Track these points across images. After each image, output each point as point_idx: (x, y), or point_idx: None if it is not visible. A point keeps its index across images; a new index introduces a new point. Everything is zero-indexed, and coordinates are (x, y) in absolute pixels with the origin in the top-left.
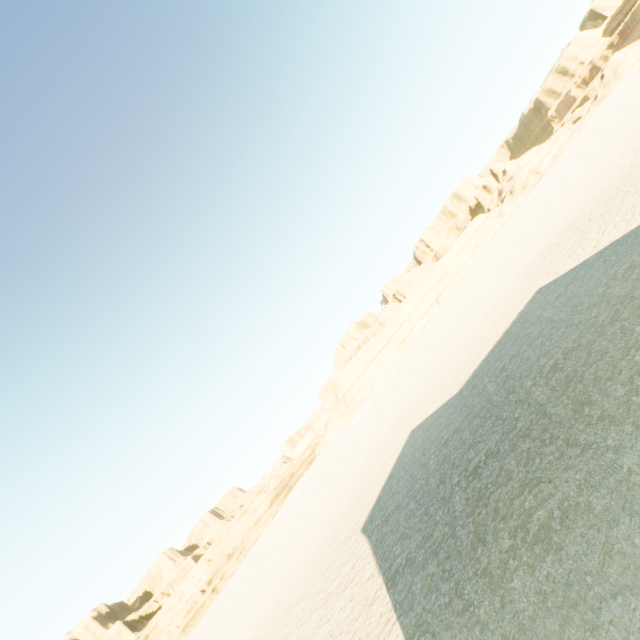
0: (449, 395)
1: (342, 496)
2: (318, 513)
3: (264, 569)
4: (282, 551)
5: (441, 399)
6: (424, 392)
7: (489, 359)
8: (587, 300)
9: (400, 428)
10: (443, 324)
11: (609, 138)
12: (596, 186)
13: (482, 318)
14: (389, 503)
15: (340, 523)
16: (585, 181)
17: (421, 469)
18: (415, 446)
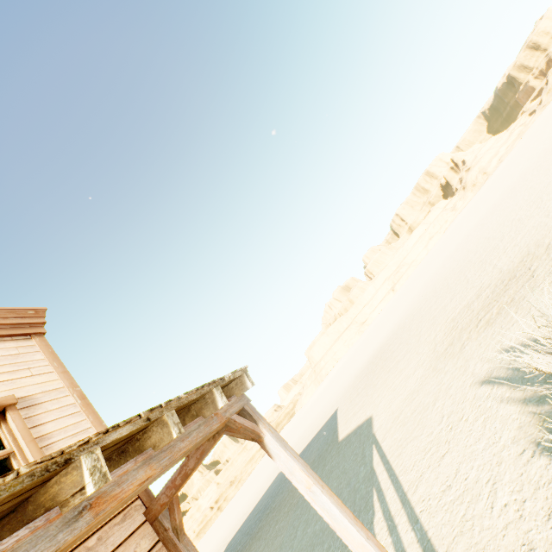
0: None
1: (255, 494)
2: (250, 495)
3: (227, 519)
4: (234, 512)
5: None
6: (305, 433)
7: (301, 454)
8: None
9: None
10: (368, 338)
11: (469, 226)
12: (410, 310)
13: (344, 385)
14: (236, 536)
15: (236, 524)
16: (429, 280)
17: (248, 524)
18: (265, 495)
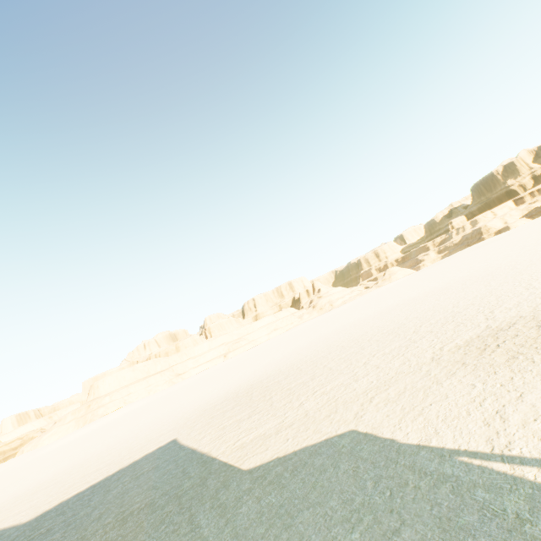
0: (27, 516)
1: None
2: None
3: None
4: None
5: (27, 513)
6: (67, 474)
7: (72, 500)
8: (102, 520)
9: None
10: (194, 386)
11: (342, 322)
12: (293, 361)
13: (170, 420)
14: None
15: None
16: (306, 346)
17: None
18: None
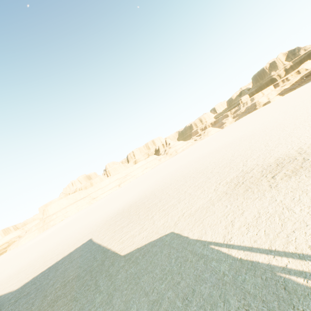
0: (16, 286)
1: None
2: None
3: None
4: None
5: (16, 284)
6: (36, 261)
7: (39, 276)
8: (54, 286)
9: (1, 286)
10: (102, 205)
11: (180, 164)
12: (153, 189)
13: (89, 227)
14: None
15: None
16: (160, 179)
17: None
18: None
